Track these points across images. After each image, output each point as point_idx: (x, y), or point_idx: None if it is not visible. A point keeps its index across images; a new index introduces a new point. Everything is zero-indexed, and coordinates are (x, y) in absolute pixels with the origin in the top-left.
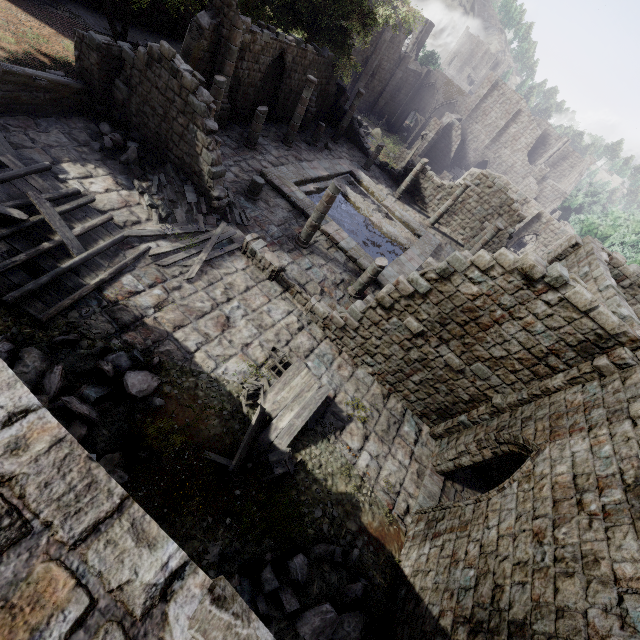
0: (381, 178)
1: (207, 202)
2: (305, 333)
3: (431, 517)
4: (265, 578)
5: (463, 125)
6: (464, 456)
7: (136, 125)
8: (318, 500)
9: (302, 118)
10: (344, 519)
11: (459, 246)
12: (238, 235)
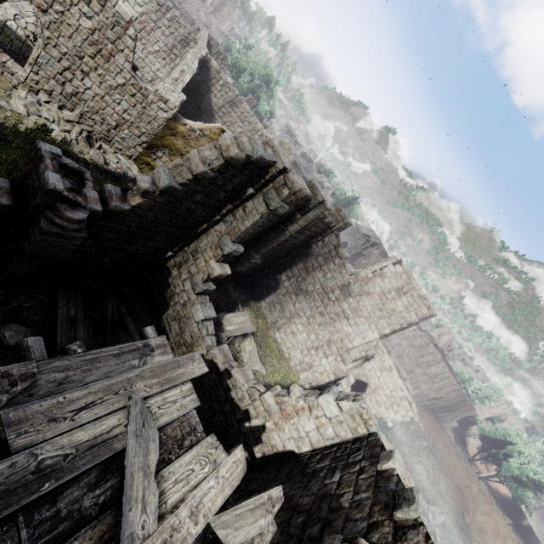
0: None
1: None
2: None
3: None
4: None
5: None
6: None
7: None
8: None
9: None
10: None
11: None
12: None
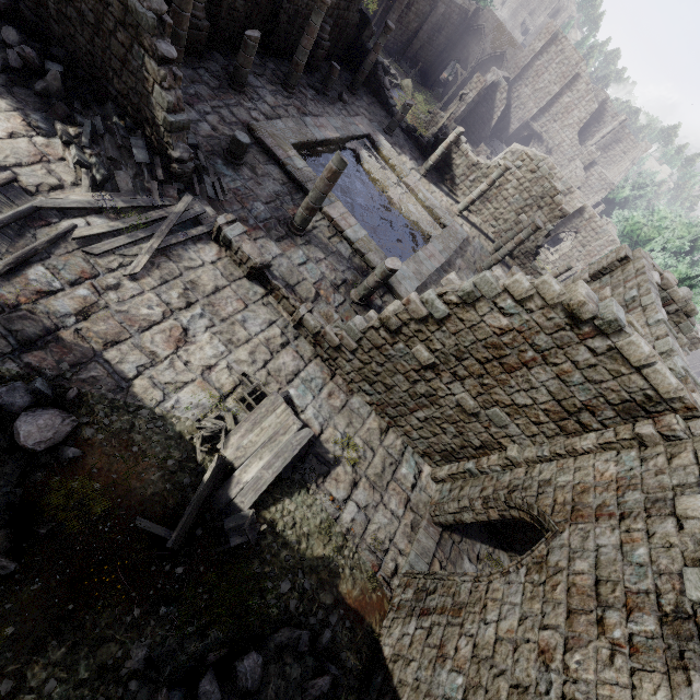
0: (406, 147)
1: (165, 164)
2: (290, 351)
3: (421, 586)
4: (203, 691)
5: (510, 86)
6: (467, 512)
7: (59, 37)
8: (287, 570)
9: (311, 54)
10: (317, 590)
11: (489, 241)
12: (208, 214)
